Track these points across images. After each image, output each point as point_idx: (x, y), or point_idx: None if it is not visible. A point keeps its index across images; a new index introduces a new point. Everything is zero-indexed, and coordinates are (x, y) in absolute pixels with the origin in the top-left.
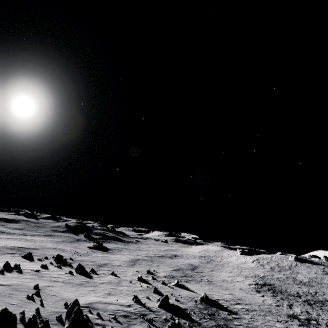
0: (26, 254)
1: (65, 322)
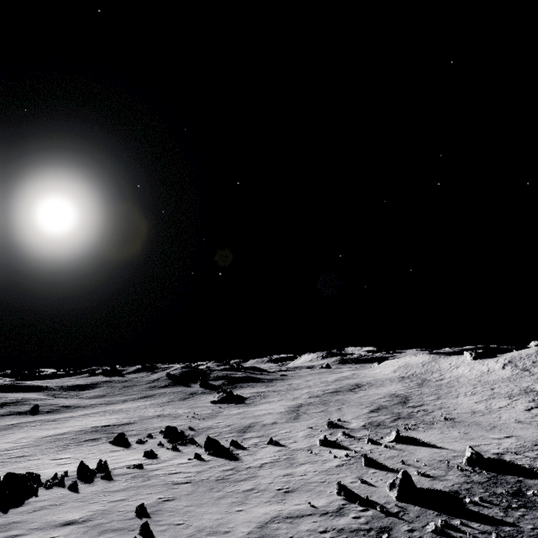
0: (116, 438)
1: None
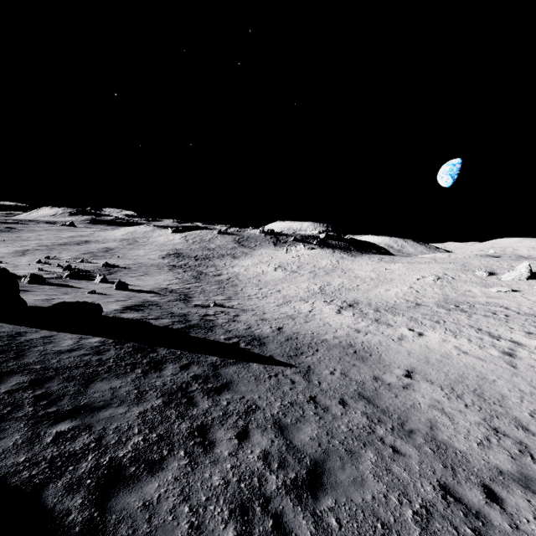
0: None
1: None
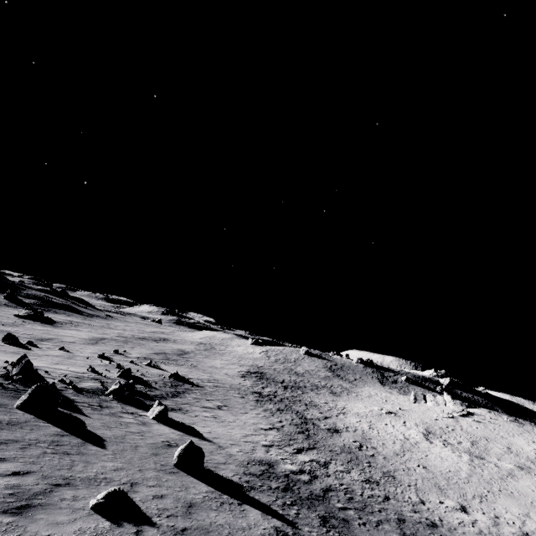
0: None
1: (13, 371)
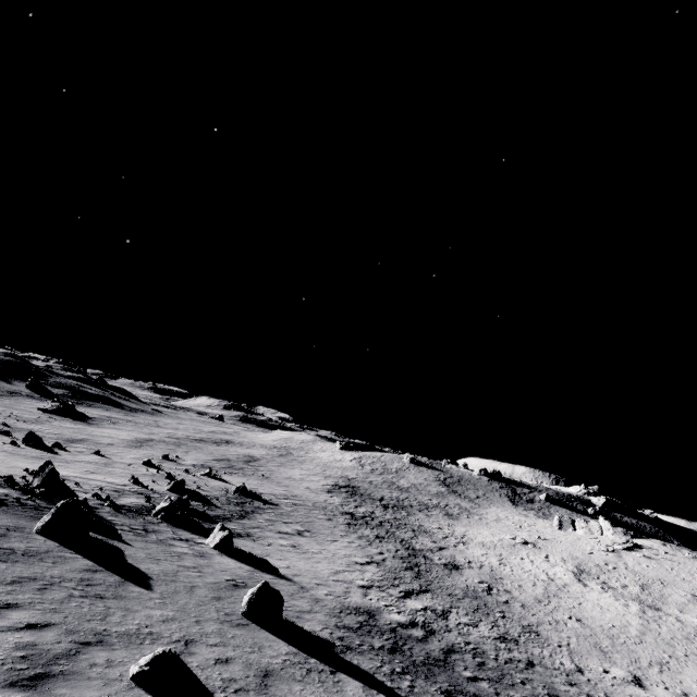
0: None
1: (34, 482)
